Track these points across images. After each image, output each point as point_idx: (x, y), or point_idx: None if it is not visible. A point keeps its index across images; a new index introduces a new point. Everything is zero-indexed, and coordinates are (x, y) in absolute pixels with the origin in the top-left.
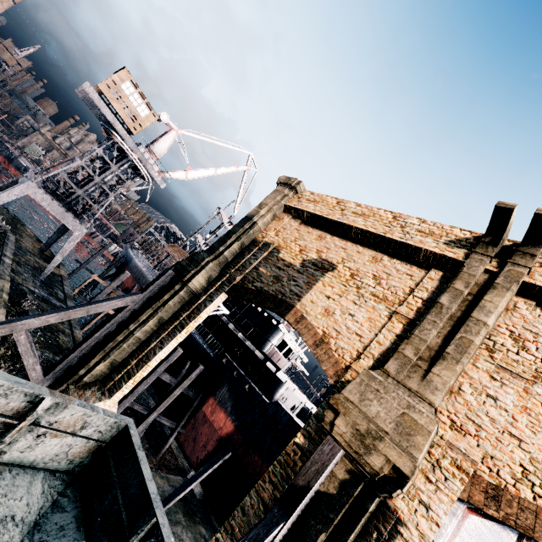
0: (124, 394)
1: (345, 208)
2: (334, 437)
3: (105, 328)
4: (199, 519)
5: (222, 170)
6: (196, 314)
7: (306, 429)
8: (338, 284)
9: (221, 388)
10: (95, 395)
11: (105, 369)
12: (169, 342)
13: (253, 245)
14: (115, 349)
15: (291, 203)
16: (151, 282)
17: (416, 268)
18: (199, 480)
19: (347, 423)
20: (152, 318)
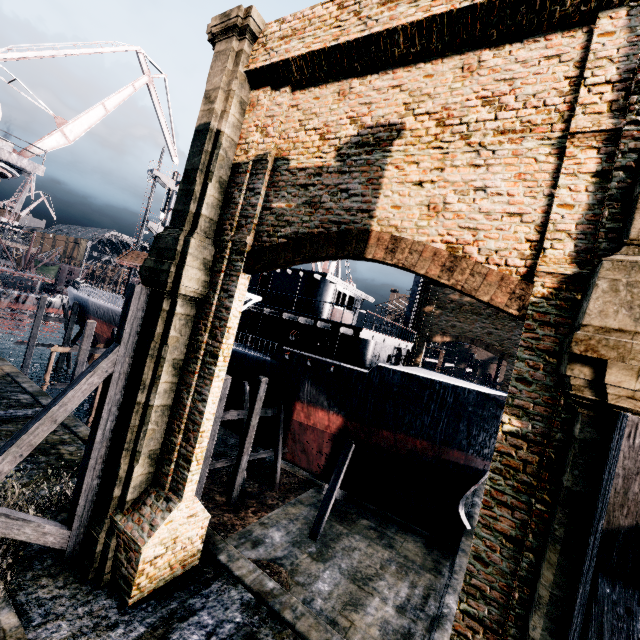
0: (196, 482)
1: (360, 7)
2: (617, 407)
3: (102, 422)
4: (355, 515)
5: (113, 101)
6: (222, 327)
7: (514, 405)
8: (423, 151)
9: (302, 387)
10: (158, 509)
11: (147, 469)
12: (210, 387)
13: (238, 174)
14: (140, 439)
15: (257, 62)
16: (120, 321)
17: (559, 35)
18: (337, 489)
19: (636, 372)
20: (161, 370)
